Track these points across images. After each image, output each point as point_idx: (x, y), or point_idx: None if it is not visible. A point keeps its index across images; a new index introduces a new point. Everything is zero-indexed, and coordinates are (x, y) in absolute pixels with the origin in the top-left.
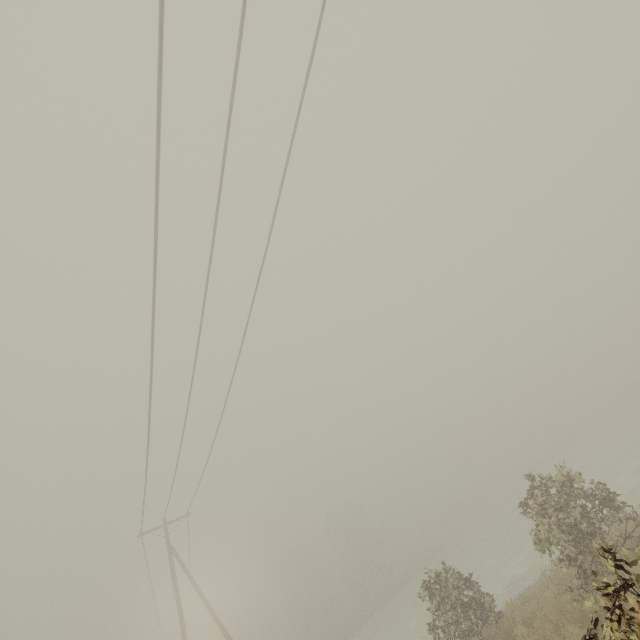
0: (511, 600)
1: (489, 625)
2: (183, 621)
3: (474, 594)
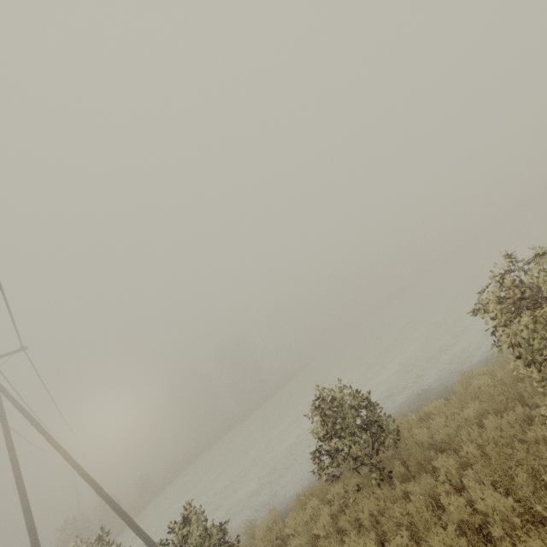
0: (402, 415)
1: (386, 449)
2: (15, 462)
3: (368, 415)
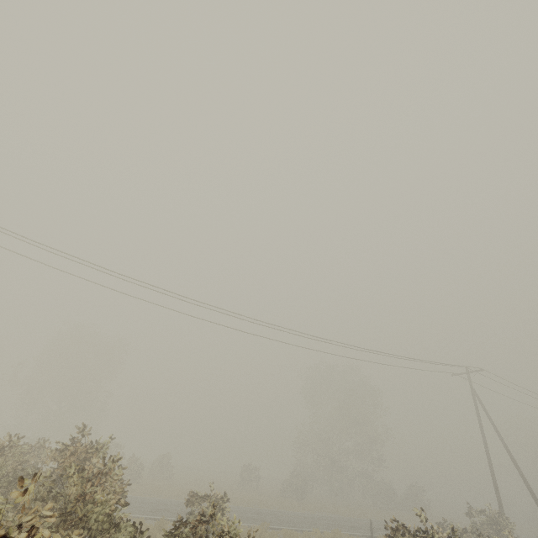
0: None
1: None
2: (483, 439)
3: None
